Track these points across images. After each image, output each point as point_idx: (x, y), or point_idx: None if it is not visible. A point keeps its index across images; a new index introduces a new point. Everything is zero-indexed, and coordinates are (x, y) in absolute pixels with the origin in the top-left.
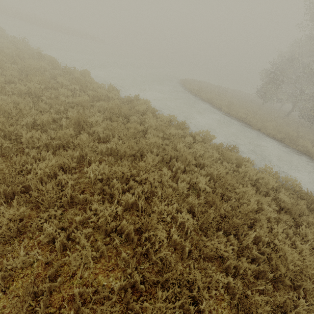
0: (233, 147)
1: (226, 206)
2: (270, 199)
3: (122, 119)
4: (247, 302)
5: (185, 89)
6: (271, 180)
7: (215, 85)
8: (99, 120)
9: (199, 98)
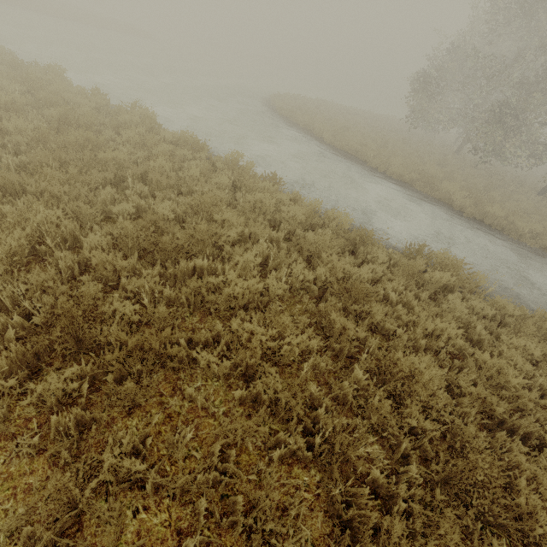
0: (274, 177)
1: (180, 233)
2: (280, 234)
3: (84, 133)
4: (105, 309)
5: (271, 109)
6: (298, 213)
7: (339, 104)
8: (23, 126)
9: (292, 122)
